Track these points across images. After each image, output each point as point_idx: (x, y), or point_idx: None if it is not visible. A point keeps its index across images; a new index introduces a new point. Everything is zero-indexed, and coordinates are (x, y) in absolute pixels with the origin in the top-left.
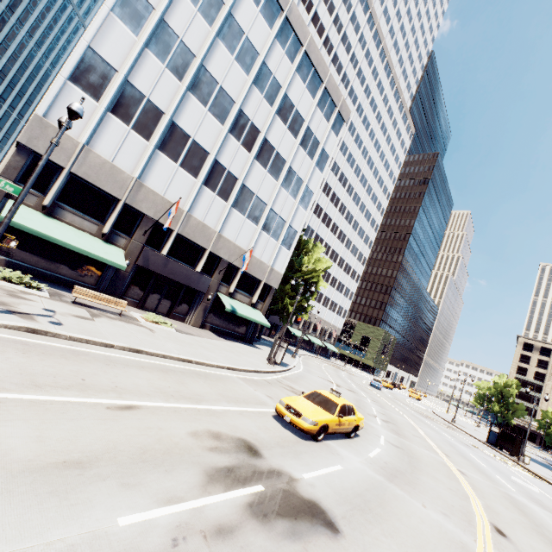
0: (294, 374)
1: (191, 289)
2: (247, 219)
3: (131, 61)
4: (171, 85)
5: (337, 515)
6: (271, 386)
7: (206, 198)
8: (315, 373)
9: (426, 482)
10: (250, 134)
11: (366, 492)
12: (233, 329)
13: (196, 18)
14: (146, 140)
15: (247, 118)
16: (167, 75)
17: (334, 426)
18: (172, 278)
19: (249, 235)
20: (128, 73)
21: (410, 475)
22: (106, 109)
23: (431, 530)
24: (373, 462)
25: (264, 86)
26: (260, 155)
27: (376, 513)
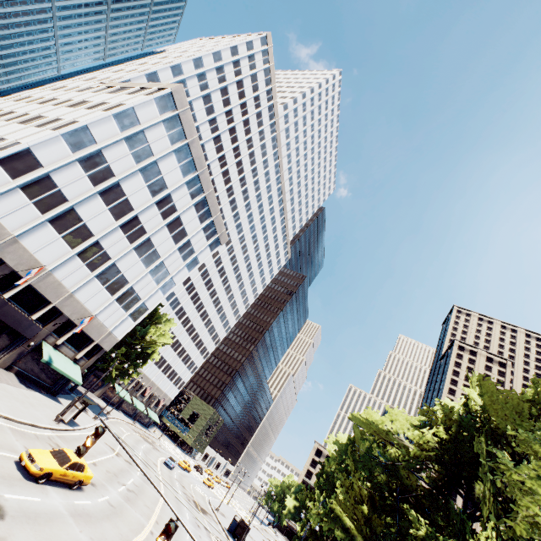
0: (76, 435)
1: (17, 331)
2: (106, 289)
3: (59, 165)
4: (85, 186)
5: (9, 514)
6: (36, 440)
7: (74, 265)
8: (104, 439)
9: (104, 525)
10: (138, 232)
11: (44, 513)
12: (42, 378)
13: (127, 156)
14: (41, 213)
15: (139, 222)
16: (85, 180)
17: (58, 475)
18: (2, 318)
19: (101, 301)
20: (53, 170)
21: (96, 519)
22: (18, 186)
23: (68, 538)
24: (73, 505)
25: (163, 207)
26: (139, 247)
27: (38, 522)
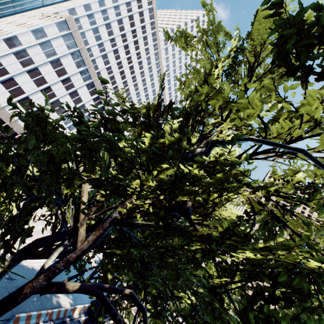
0: None
1: None
2: None
3: (2, 55)
4: (18, 67)
5: None
6: None
7: None
8: None
9: None
10: (51, 95)
11: None
12: None
13: (41, 54)
14: None
15: (52, 90)
16: (18, 64)
17: None
18: None
19: None
20: None
21: None
22: None
23: None
24: None
25: (66, 84)
26: (53, 103)
27: None
